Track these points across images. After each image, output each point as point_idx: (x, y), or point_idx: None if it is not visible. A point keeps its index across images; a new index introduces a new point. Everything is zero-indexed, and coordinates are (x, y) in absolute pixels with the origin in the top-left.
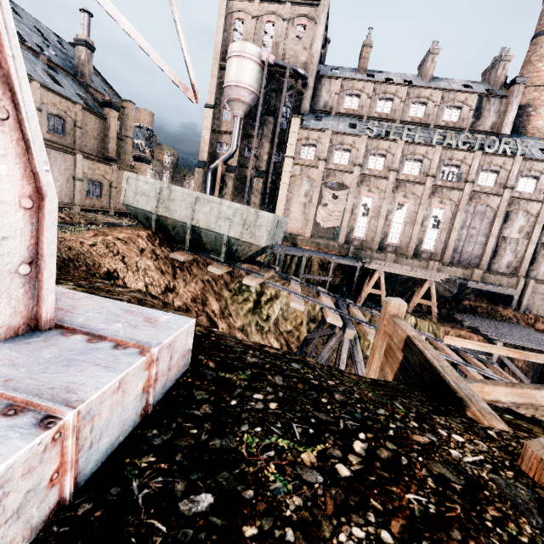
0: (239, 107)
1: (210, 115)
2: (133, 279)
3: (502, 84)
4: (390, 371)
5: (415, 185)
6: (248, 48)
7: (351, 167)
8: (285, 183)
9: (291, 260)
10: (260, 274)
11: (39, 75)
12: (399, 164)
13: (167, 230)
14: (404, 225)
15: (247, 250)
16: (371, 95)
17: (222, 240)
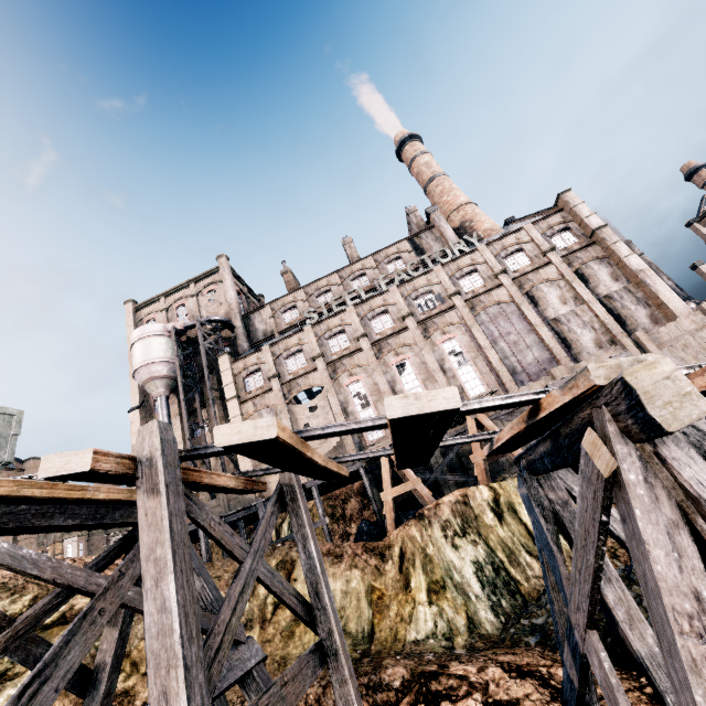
0: (157, 385)
1: (137, 417)
2: None
3: (426, 225)
4: None
5: (398, 336)
6: (148, 329)
7: (313, 365)
8: None
9: (277, 537)
10: None
11: None
12: (365, 328)
13: None
14: (423, 385)
15: None
16: (307, 299)
17: None
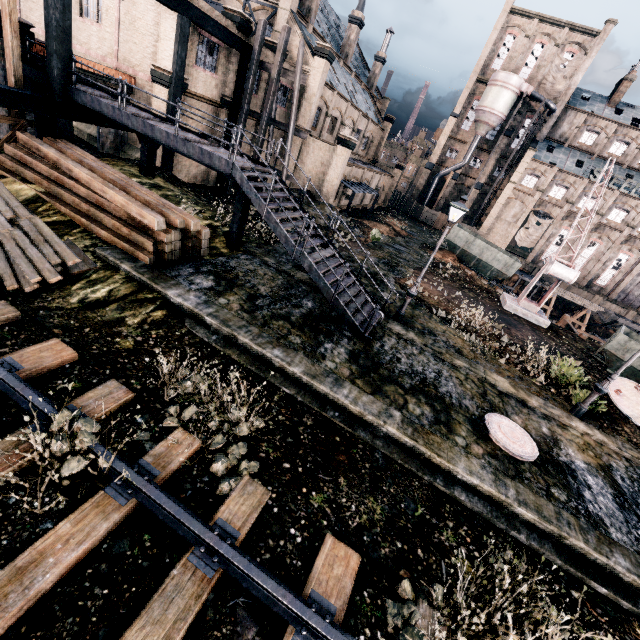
0: (484, 129)
1: (452, 123)
2: None
3: None
4: None
5: (613, 231)
6: (513, 81)
7: (563, 203)
8: (500, 203)
9: None
10: (501, 288)
11: (367, 108)
12: (607, 210)
13: (461, 255)
14: (588, 261)
15: (500, 276)
16: (610, 136)
17: (490, 268)
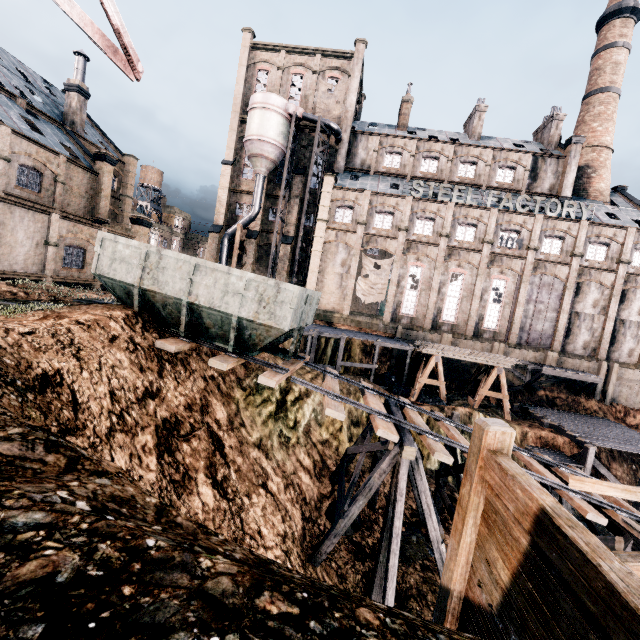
0: (262, 164)
1: (228, 172)
2: (89, 383)
3: (557, 144)
4: (502, 559)
5: (470, 253)
6: (273, 100)
7: (395, 233)
8: (317, 250)
9: (326, 343)
10: (283, 369)
11: (12, 120)
12: (451, 229)
13: (156, 309)
14: (460, 300)
15: (265, 335)
16: (414, 153)
17: (230, 322)
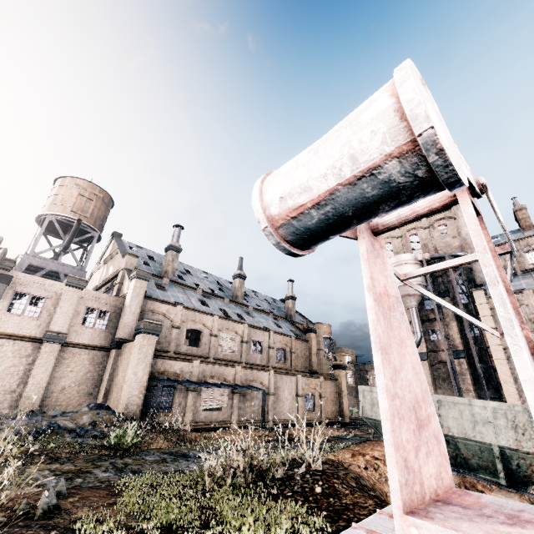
0: (410, 300)
1: None
2: None
3: None
4: None
5: None
6: (403, 257)
7: None
8: (499, 358)
9: None
10: None
11: (271, 326)
12: None
13: None
14: None
15: None
16: None
17: (490, 451)
